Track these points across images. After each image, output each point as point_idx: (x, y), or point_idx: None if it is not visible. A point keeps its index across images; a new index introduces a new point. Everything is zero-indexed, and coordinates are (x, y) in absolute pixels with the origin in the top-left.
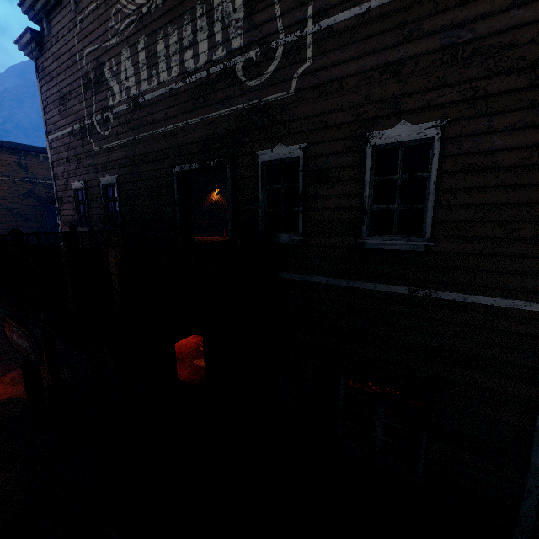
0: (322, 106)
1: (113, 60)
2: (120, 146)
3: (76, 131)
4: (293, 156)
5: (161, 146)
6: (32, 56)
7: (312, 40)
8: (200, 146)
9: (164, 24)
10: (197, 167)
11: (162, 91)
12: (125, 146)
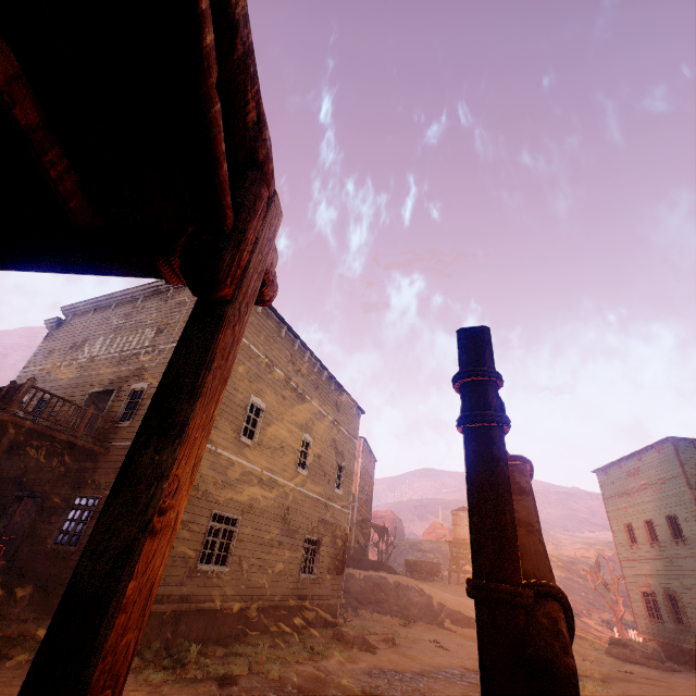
0: (162, 370)
1: (94, 339)
2: (69, 378)
3: (47, 368)
4: (144, 387)
5: (92, 380)
6: (50, 328)
7: (168, 349)
8: (111, 381)
9: (125, 332)
10: (103, 389)
11: (108, 356)
12: (72, 378)
